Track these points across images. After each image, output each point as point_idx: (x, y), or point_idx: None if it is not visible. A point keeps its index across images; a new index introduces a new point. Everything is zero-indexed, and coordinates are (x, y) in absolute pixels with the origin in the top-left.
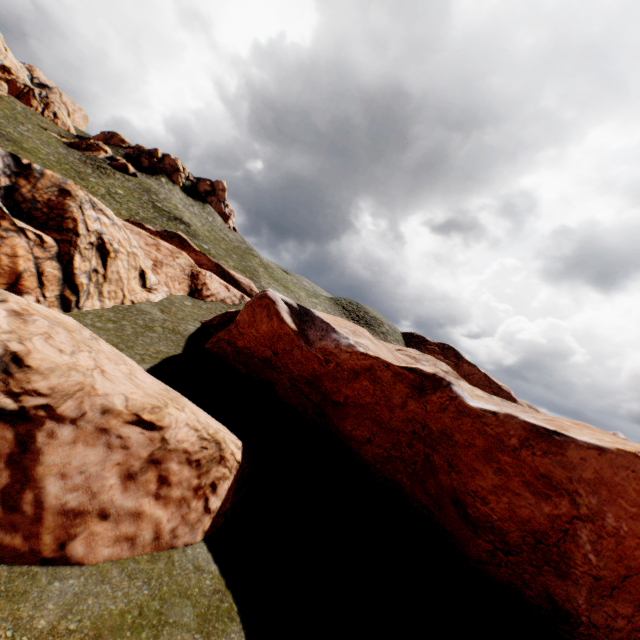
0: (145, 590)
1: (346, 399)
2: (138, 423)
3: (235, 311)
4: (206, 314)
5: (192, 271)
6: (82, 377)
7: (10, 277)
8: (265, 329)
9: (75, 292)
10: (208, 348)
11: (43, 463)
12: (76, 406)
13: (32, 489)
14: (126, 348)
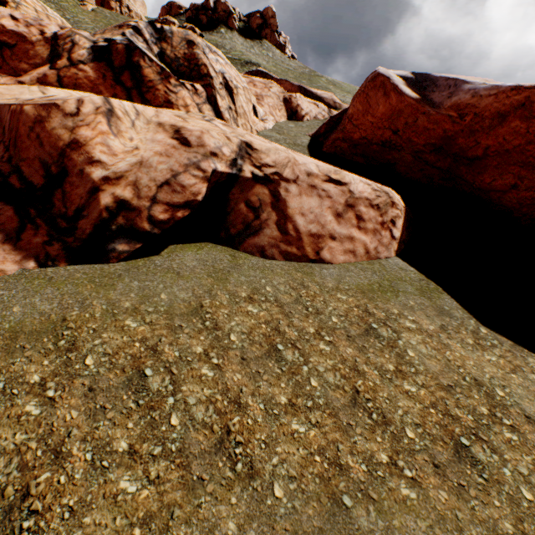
0: (375, 276)
1: (485, 151)
2: (330, 181)
3: (340, 112)
4: (308, 130)
5: (284, 97)
6: (285, 154)
7: None
8: (382, 111)
9: None
10: (325, 151)
11: (289, 208)
12: (291, 172)
13: (290, 223)
14: None
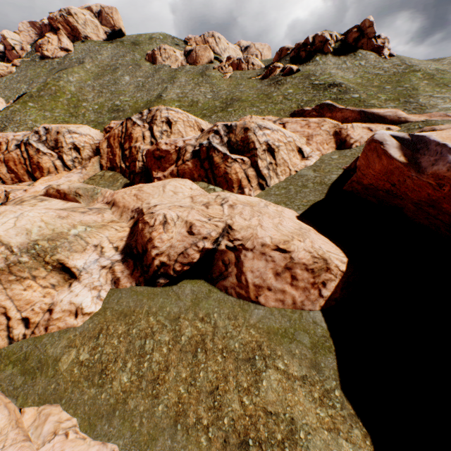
0: (287, 323)
1: None
2: (277, 250)
3: None
4: (348, 160)
5: (335, 130)
6: (252, 231)
7: (237, 183)
8: (377, 168)
9: (263, 179)
10: (344, 189)
11: (244, 266)
12: (251, 244)
13: (243, 275)
14: (289, 203)
